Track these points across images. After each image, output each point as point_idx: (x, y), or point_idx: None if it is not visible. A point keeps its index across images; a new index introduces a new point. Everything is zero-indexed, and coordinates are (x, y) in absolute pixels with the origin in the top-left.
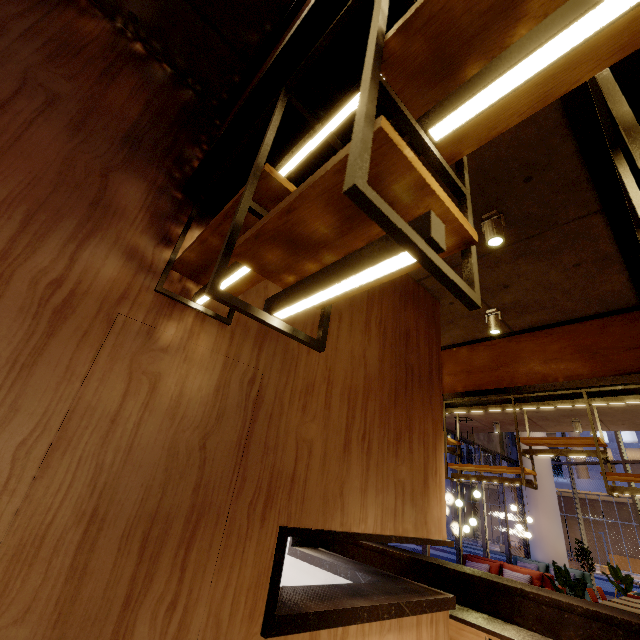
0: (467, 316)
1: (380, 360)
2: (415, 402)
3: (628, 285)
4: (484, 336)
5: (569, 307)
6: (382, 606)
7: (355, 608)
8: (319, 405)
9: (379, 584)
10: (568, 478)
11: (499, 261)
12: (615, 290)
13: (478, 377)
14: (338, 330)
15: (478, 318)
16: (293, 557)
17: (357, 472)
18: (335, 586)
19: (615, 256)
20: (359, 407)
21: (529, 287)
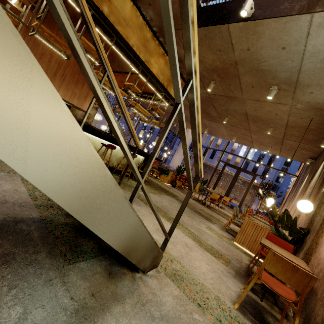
0: None
1: None
2: None
3: None
4: None
5: None
6: None
7: None
8: (46, 60)
9: None
10: (213, 160)
11: None
12: None
13: None
14: None
15: None
16: None
17: (58, 82)
18: None
19: None
20: (63, 67)
21: None
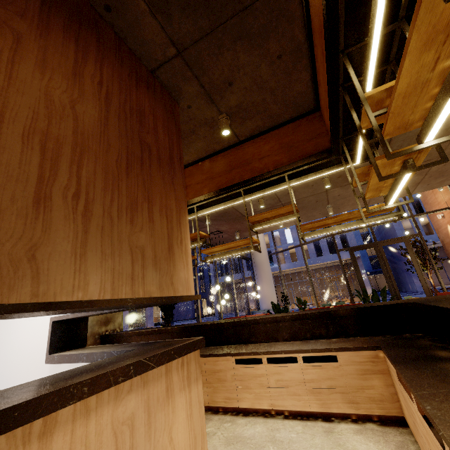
0: (205, 124)
1: (102, 123)
2: (154, 178)
3: (310, 85)
4: (220, 148)
5: (275, 111)
6: (115, 371)
7: (64, 388)
8: None
9: (130, 352)
10: (276, 265)
11: (221, 45)
12: (303, 91)
13: (218, 180)
14: (13, 53)
15: (213, 126)
16: (52, 364)
17: (66, 234)
18: (61, 373)
19: (304, 47)
20: (66, 161)
21: (247, 85)
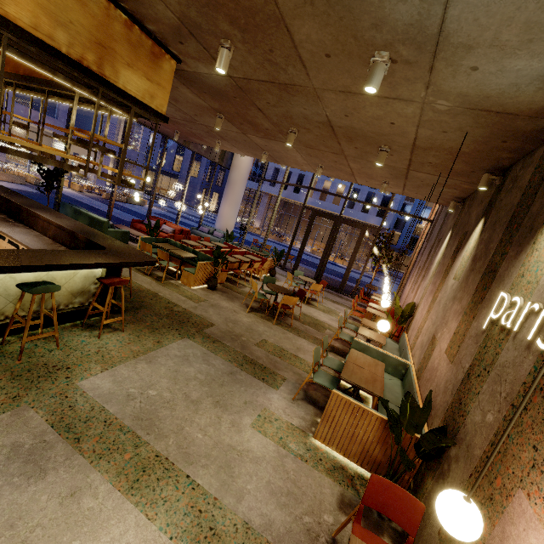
0: None
1: None
2: None
3: None
4: None
5: None
6: None
7: None
8: None
9: None
10: (301, 195)
11: None
12: None
13: None
14: None
15: None
16: None
17: None
18: None
19: None
20: None
21: None
